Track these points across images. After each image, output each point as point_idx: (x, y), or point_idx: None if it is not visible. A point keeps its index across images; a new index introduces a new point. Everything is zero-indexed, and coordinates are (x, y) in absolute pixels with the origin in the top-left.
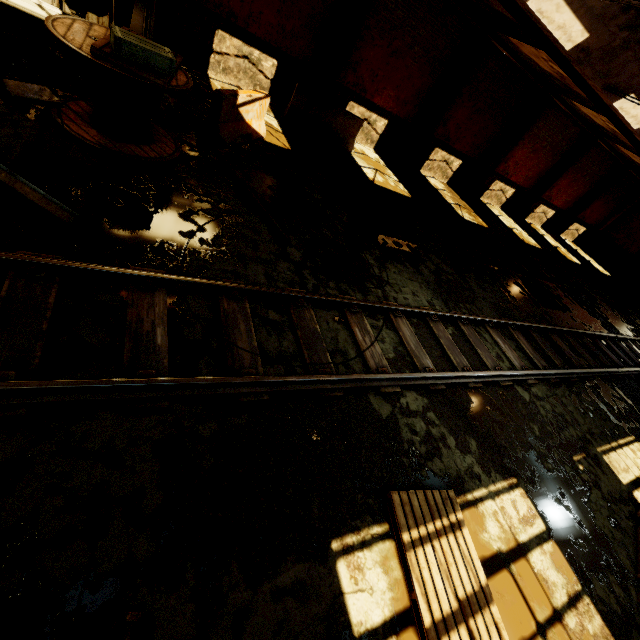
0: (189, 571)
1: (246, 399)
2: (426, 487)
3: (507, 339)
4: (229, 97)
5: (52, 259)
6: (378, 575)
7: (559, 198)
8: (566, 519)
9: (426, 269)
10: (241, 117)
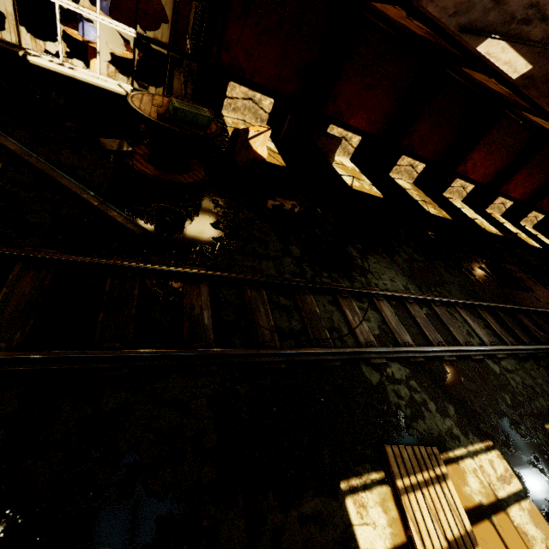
0: (239, 495)
1: (269, 366)
2: (413, 444)
3: (475, 318)
4: (243, 134)
5: (134, 263)
6: (379, 513)
7: (516, 191)
8: (541, 481)
9: (400, 258)
10: (250, 146)
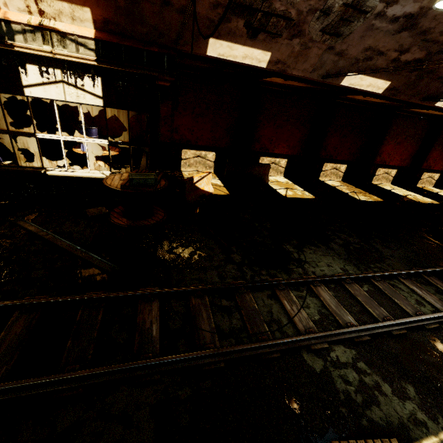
0: None
1: (208, 367)
2: (369, 437)
3: (423, 285)
4: (188, 181)
5: (101, 294)
6: None
7: (437, 164)
8: None
9: (335, 244)
10: (197, 188)
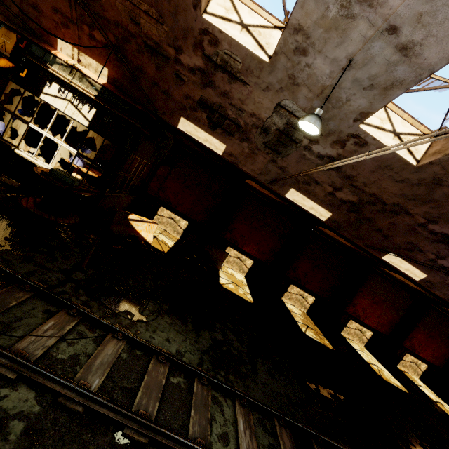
0: None
1: None
2: None
3: (262, 429)
4: (122, 213)
5: None
6: None
7: (424, 351)
8: None
9: (209, 335)
10: (132, 226)
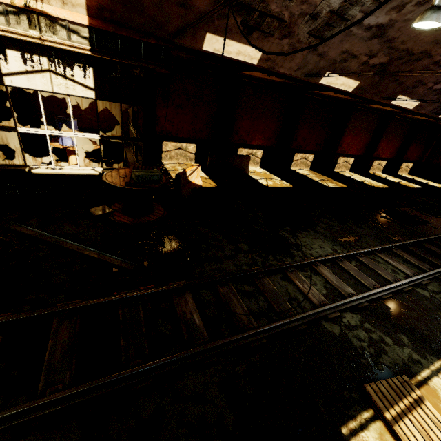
0: None
1: (254, 344)
2: (386, 377)
3: (394, 257)
4: (183, 175)
5: (134, 292)
6: None
7: (385, 153)
8: None
9: (321, 228)
10: (189, 181)
